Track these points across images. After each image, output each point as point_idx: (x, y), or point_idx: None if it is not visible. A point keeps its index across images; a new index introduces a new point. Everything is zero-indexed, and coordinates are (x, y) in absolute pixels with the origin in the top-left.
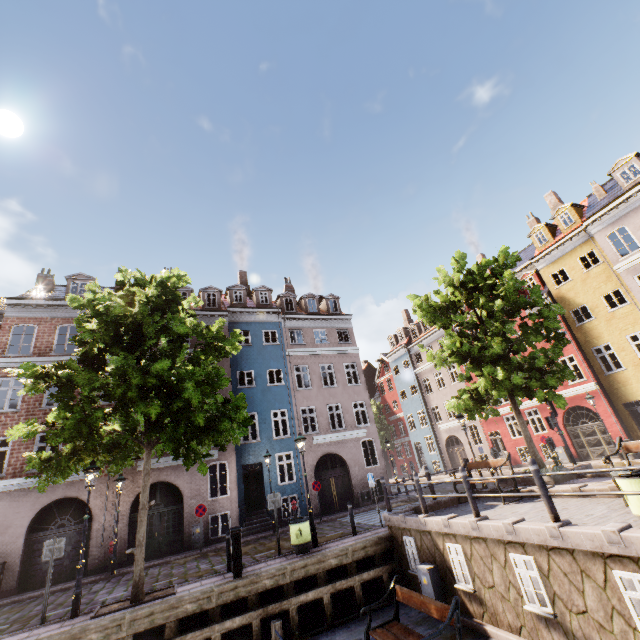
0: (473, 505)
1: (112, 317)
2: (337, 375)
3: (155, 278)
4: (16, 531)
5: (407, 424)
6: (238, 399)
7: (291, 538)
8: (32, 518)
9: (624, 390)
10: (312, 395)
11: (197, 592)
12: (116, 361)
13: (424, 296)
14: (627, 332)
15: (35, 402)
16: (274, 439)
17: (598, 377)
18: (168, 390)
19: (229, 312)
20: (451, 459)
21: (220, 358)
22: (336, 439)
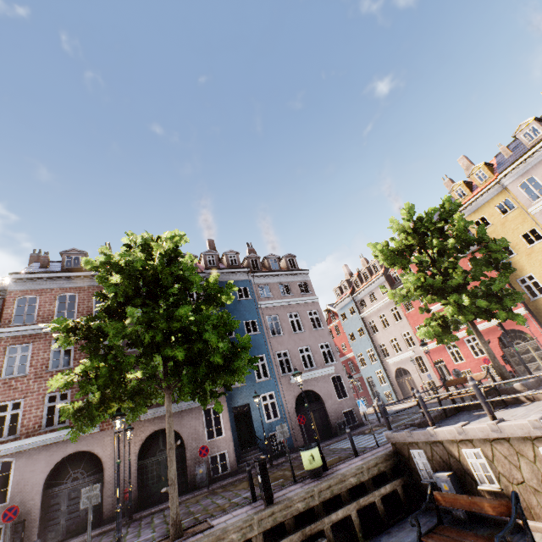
0: (488, 409)
1: (133, 271)
2: (303, 321)
3: (160, 238)
4: (33, 488)
5: (358, 362)
6: (244, 340)
7: (304, 464)
8: (47, 474)
9: None
10: (284, 340)
11: (238, 522)
12: (143, 309)
13: (384, 242)
14: None
15: (42, 365)
16: (257, 382)
17: (525, 303)
18: (186, 335)
19: (206, 274)
20: (401, 388)
21: (218, 307)
22: (310, 377)
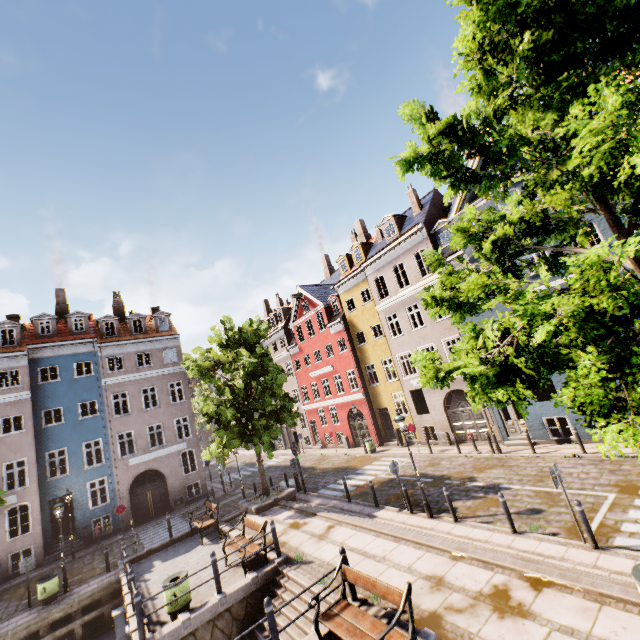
0: (128, 582)
1: None
2: (160, 396)
3: None
4: None
5: None
6: None
7: (38, 594)
8: None
9: (379, 399)
10: (131, 420)
11: None
12: None
13: (191, 359)
14: (382, 357)
15: None
16: (86, 470)
17: (367, 387)
18: None
19: (31, 349)
20: (290, 437)
21: None
22: (155, 457)
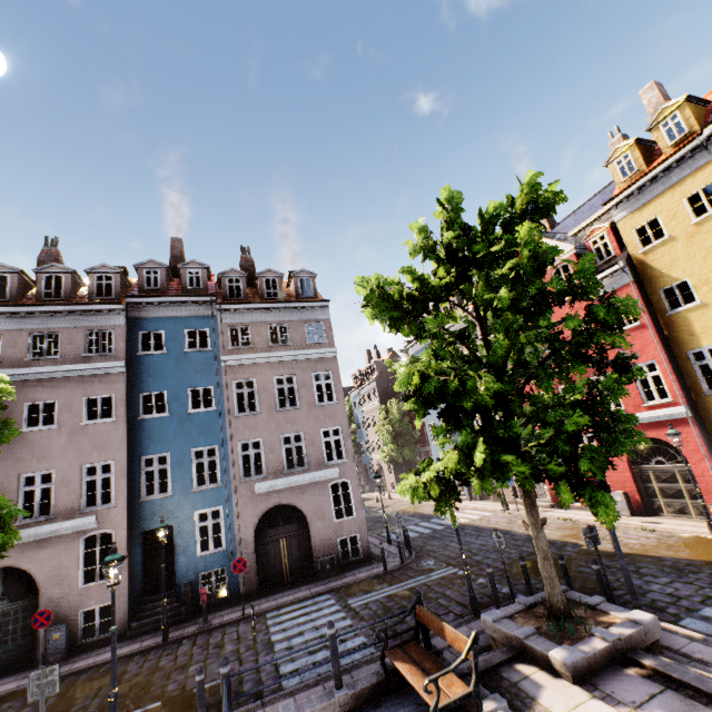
0: None
1: None
2: (301, 391)
3: None
4: None
5: (429, 434)
6: None
7: None
8: None
9: None
10: (259, 423)
11: None
12: None
13: (375, 280)
14: None
15: None
16: (193, 491)
17: (692, 397)
18: None
19: (130, 304)
20: None
21: None
22: (291, 484)
